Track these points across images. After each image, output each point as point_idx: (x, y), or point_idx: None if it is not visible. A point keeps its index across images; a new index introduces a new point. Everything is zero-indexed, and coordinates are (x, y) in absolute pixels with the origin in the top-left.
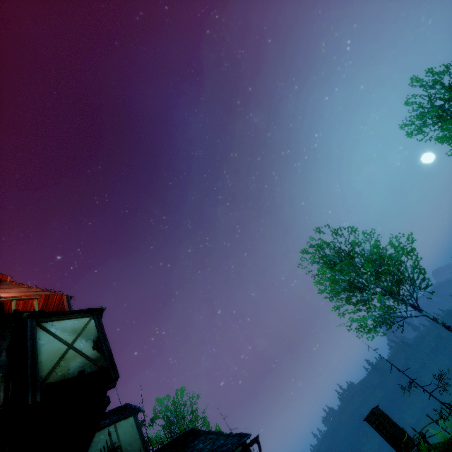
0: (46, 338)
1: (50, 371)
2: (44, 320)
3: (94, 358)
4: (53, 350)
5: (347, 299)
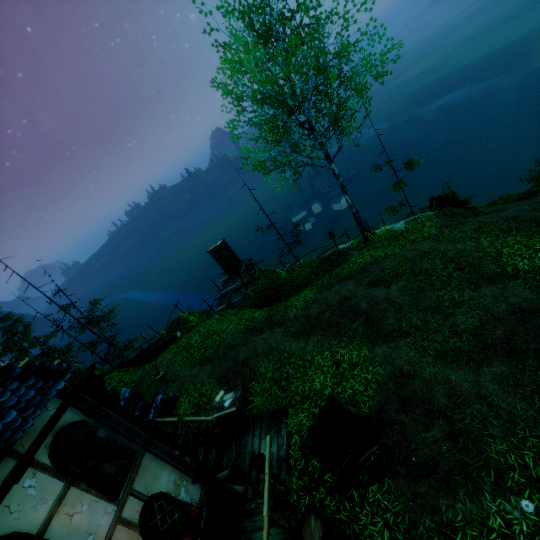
0: None
1: None
2: None
3: None
4: None
5: (270, 121)
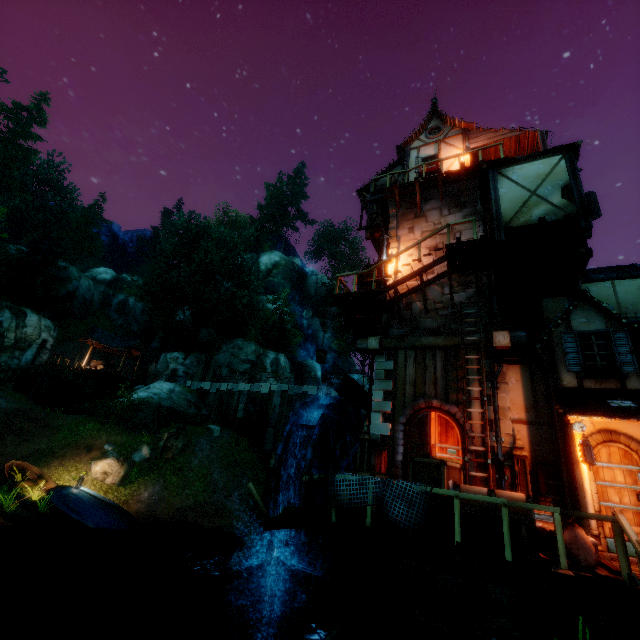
0: (508, 187)
1: (512, 217)
2: (504, 168)
3: (561, 206)
4: (514, 198)
5: None
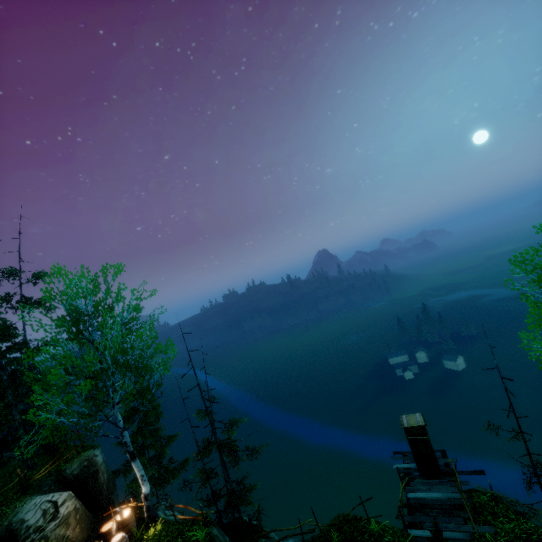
0: None
1: None
2: None
3: None
4: None
5: None
